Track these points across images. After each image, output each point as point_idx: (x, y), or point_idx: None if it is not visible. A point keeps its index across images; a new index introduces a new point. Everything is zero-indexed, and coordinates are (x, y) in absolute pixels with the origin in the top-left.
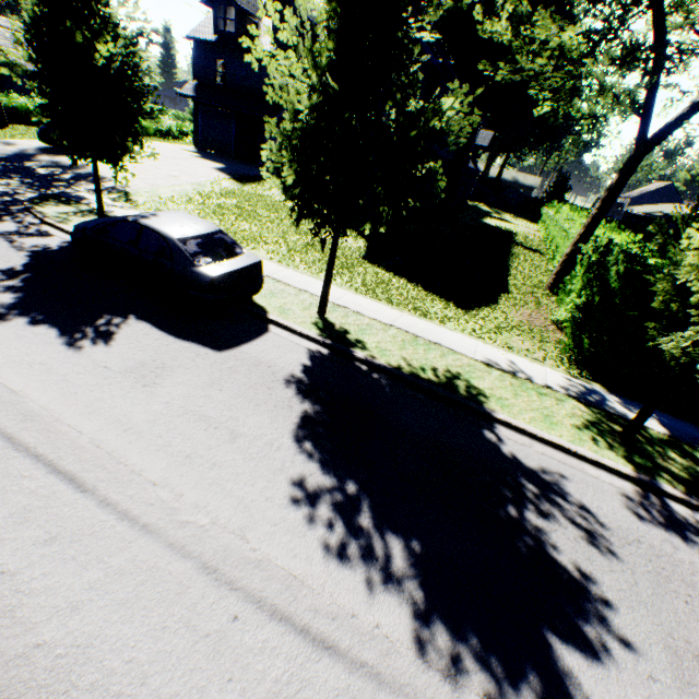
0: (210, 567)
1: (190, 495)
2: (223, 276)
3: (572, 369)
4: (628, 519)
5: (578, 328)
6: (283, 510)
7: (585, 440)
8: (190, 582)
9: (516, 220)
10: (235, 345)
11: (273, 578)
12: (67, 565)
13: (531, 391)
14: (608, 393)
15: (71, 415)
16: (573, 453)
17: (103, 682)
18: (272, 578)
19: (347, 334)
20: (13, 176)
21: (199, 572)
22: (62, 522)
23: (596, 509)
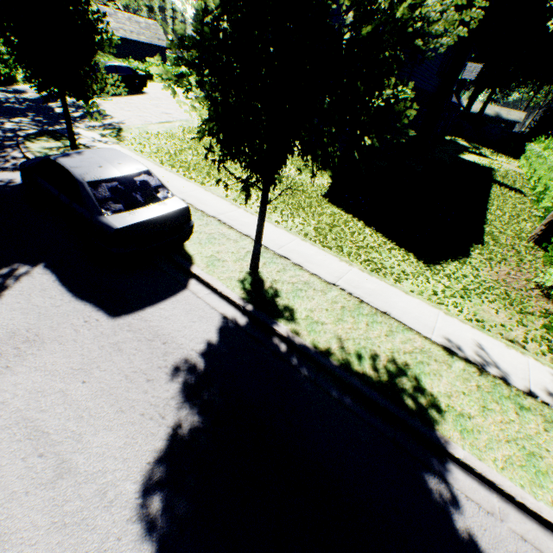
0: None
1: None
2: (131, 227)
3: None
4: None
5: None
6: None
7: None
8: None
9: (495, 155)
10: (137, 308)
11: None
12: None
13: (506, 402)
14: None
15: None
16: None
17: None
18: None
19: (276, 297)
20: (29, 114)
21: None
22: None
23: None
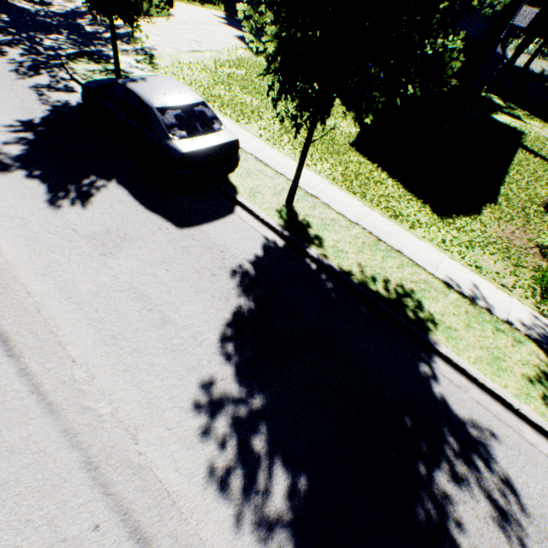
0: (92, 463)
1: (101, 379)
2: (194, 153)
3: (543, 304)
4: None
5: None
6: (182, 414)
7: (534, 397)
8: (69, 476)
9: (529, 118)
10: (196, 224)
11: (147, 490)
12: None
13: (487, 324)
14: None
15: (27, 274)
16: (514, 410)
17: None
18: (146, 490)
19: (308, 228)
20: (63, 32)
21: (80, 467)
22: None
23: (522, 486)
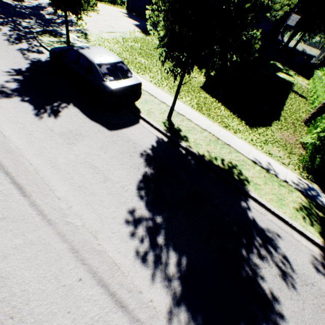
0: (75, 249)
1: (75, 208)
2: (118, 89)
3: (303, 173)
4: (310, 270)
5: (316, 150)
6: (119, 226)
7: (299, 218)
8: (63, 255)
9: (296, 75)
10: (119, 128)
11: (105, 262)
12: (7, 233)
13: (275, 182)
14: (321, 192)
15: (28, 154)
16: (289, 224)
17: (8, 298)
18: (104, 262)
19: (180, 132)
20: (32, 18)
21: (68, 251)
22: (10, 210)
23: (293, 260)
